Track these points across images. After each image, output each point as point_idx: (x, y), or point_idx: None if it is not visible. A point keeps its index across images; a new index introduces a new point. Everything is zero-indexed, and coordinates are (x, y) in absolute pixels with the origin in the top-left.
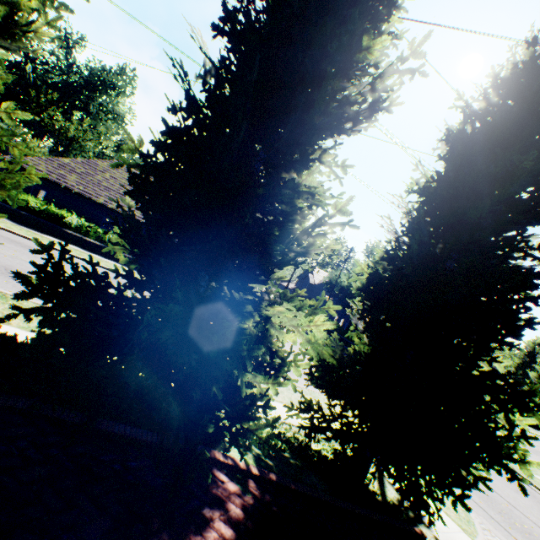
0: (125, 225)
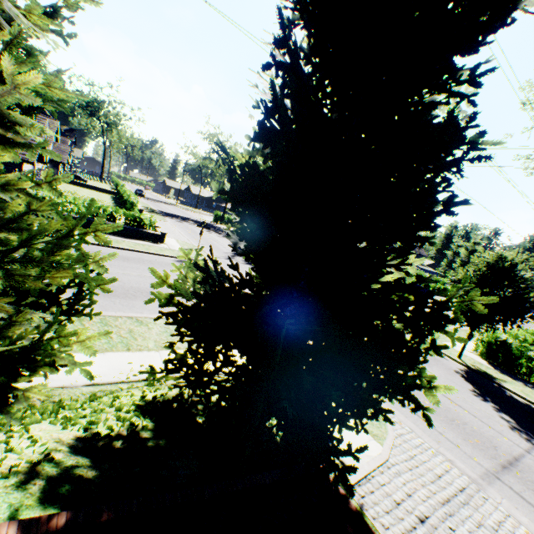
0: None
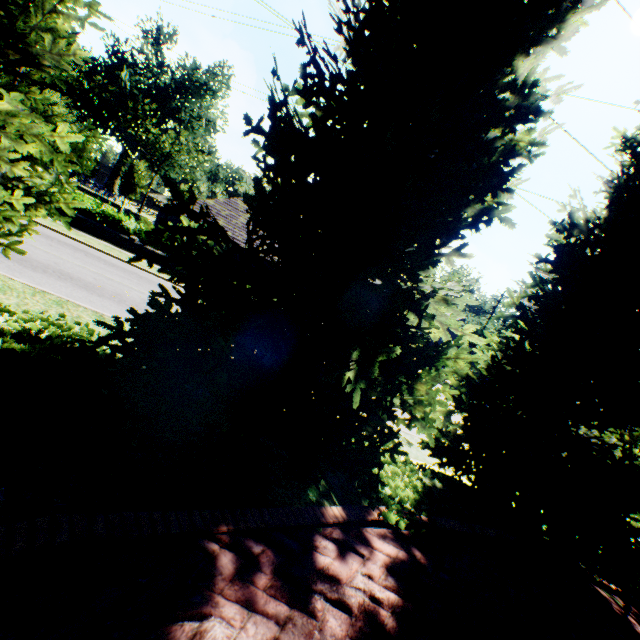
0: None
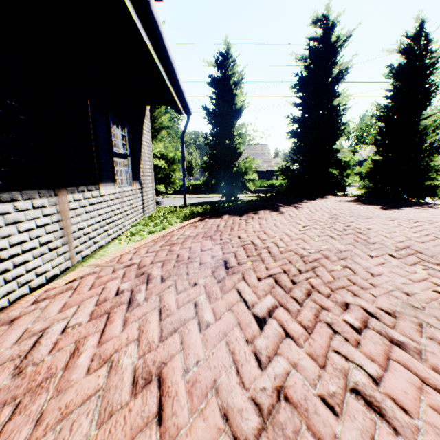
0: (262, 176)
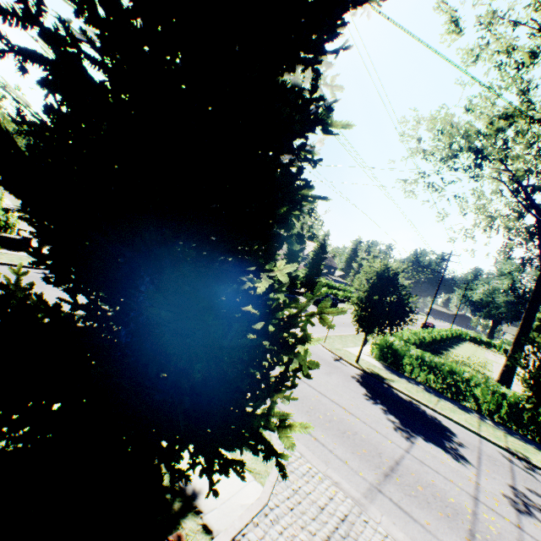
0: None
